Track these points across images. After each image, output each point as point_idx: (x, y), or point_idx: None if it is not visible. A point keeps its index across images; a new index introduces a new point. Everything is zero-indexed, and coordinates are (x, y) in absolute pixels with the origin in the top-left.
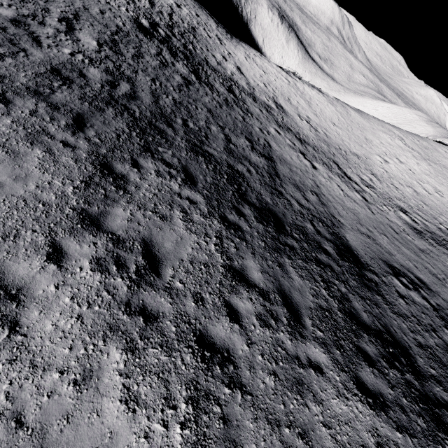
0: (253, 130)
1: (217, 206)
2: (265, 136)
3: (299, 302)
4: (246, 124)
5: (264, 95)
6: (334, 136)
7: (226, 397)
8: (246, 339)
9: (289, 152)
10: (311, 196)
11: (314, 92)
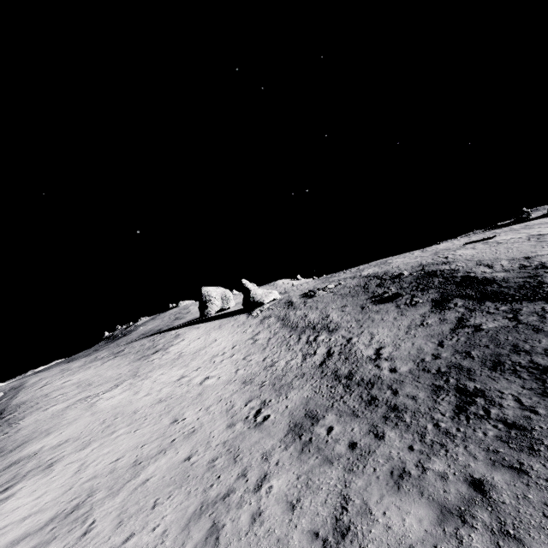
0: (459, 347)
1: (535, 285)
2: (436, 351)
3: (498, 282)
4: (468, 348)
5: (323, 441)
6: (233, 401)
7: (536, 267)
8: (527, 273)
9: (408, 349)
10: (431, 320)
11: (3, 506)
